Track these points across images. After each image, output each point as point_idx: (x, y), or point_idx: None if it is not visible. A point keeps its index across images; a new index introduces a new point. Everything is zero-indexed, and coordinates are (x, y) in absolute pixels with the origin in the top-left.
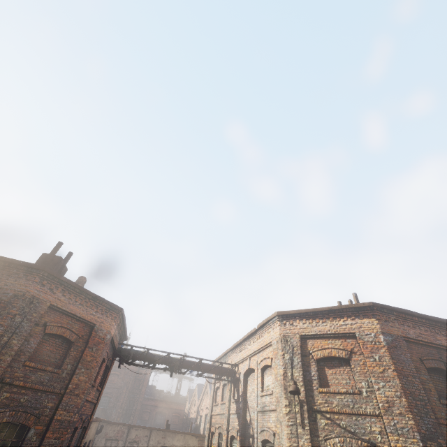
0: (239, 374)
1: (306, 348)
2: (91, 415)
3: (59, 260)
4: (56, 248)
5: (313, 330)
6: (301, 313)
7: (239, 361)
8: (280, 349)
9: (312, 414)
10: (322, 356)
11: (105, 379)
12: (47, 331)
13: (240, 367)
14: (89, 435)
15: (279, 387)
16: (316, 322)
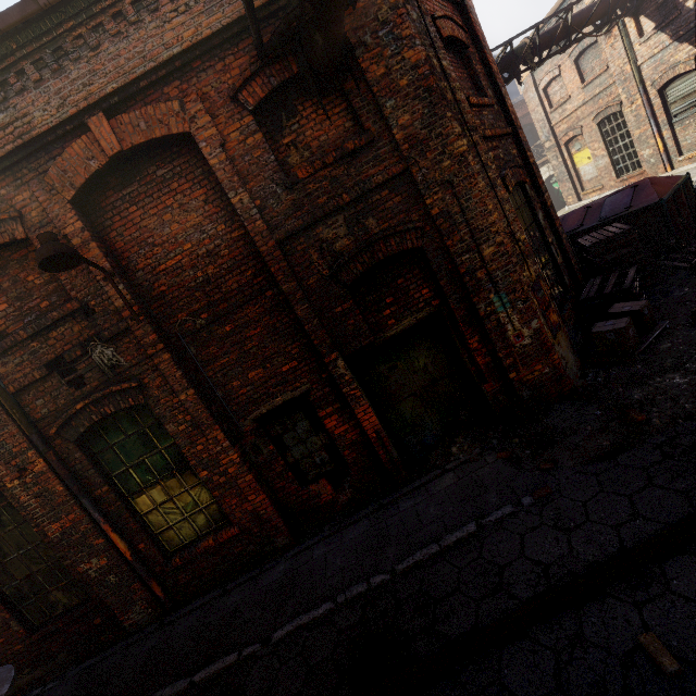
0: None
1: None
2: None
3: None
4: None
5: None
6: None
7: None
8: None
9: None
10: None
11: None
12: (441, 34)
13: None
14: None
15: None
16: None
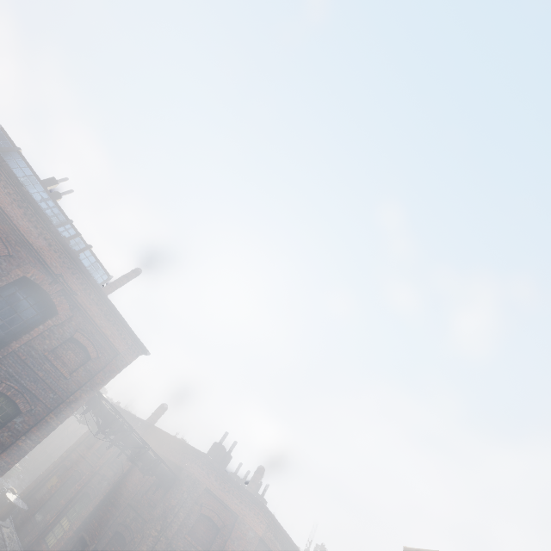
0: None
1: None
2: None
3: (221, 448)
4: (223, 438)
5: None
6: None
7: None
8: None
9: None
10: None
11: None
12: (202, 511)
13: None
14: None
15: None
16: None
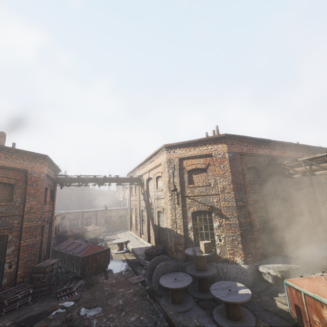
0: (144, 181)
1: (182, 165)
2: (52, 216)
3: None
4: None
5: (187, 154)
6: (180, 144)
7: (143, 173)
8: (166, 167)
9: (183, 198)
10: (191, 169)
11: (53, 197)
12: None
13: (144, 177)
14: (56, 222)
15: (166, 188)
16: (190, 149)
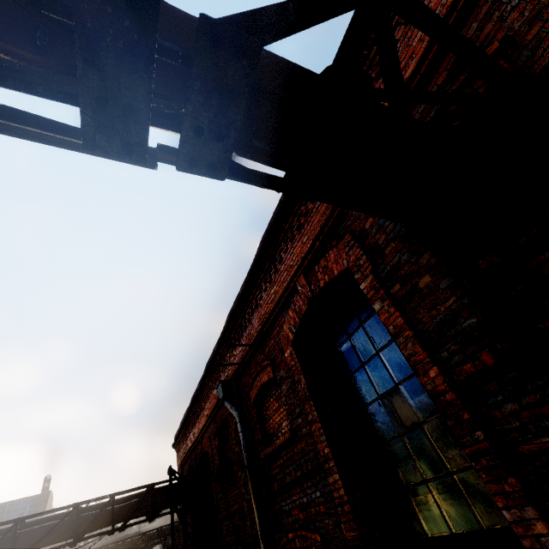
0: None
1: None
2: None
3: None
4: None
5: None
6: None
7: None
8: None
9: None
10: None
11: None
12: None
13: None
14: None
15: None
16: None
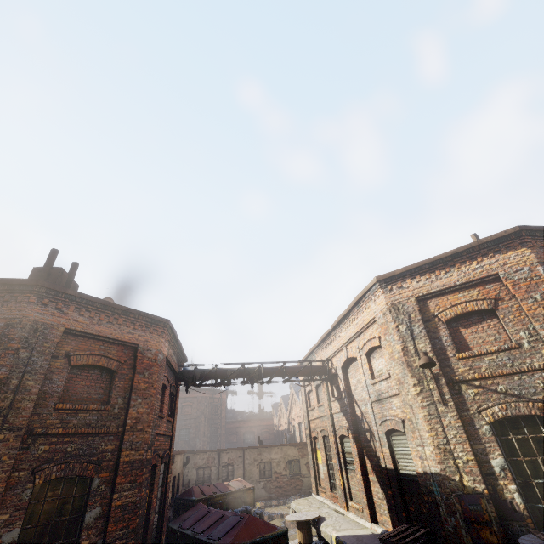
0: (336, 369)
1: (427, 311)
2: (170, 449)
3: (58, 272)
4: (51, 259)
5: (434, 286)
6: (412, 270)
7: (332, 354)
8: (391, 322)
9: (454, 387)
10: (453, 315)
11: (174, 408)
12: (73, 363)
13: (335, 361)
14: (175, 469)
15: (400, 367)
16: (436, 275)
